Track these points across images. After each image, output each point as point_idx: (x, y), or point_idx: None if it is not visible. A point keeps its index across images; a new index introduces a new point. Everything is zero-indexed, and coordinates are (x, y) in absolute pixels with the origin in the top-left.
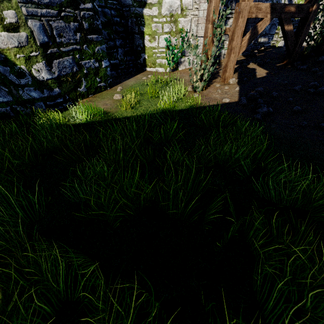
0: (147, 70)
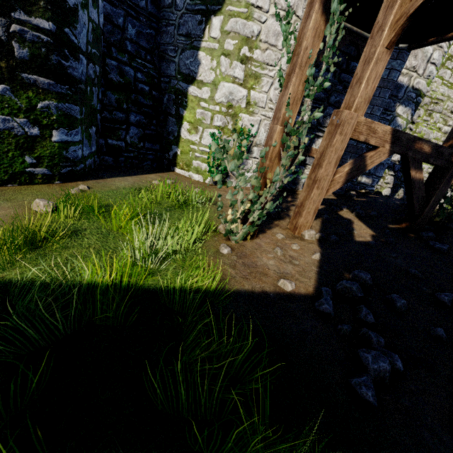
0: (175, 171)
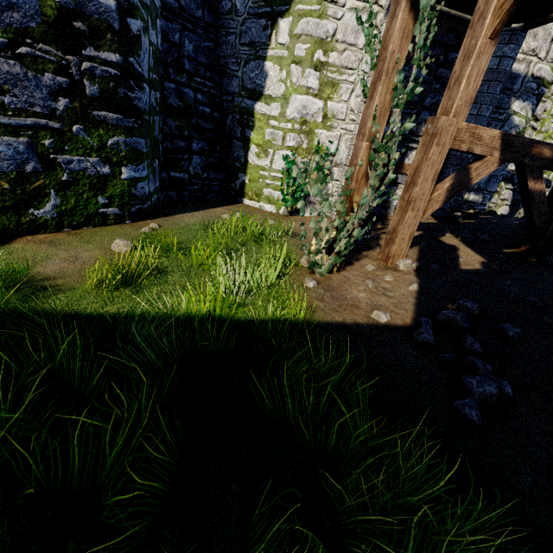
0: (243, 203)
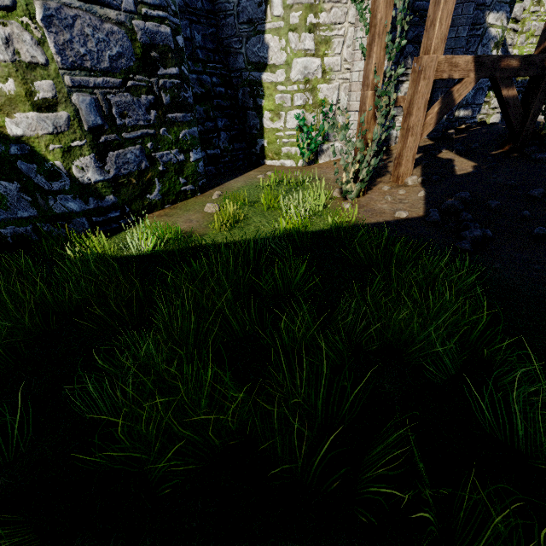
0: (266, 164)
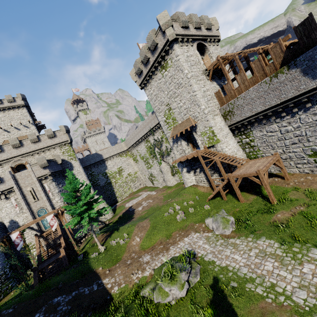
0: None
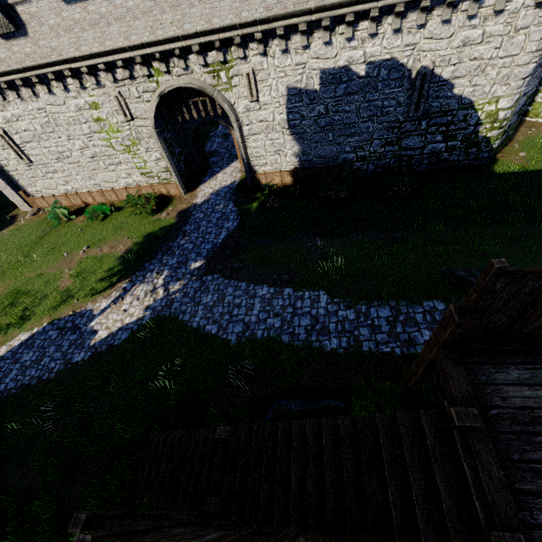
0: (524, 120)
